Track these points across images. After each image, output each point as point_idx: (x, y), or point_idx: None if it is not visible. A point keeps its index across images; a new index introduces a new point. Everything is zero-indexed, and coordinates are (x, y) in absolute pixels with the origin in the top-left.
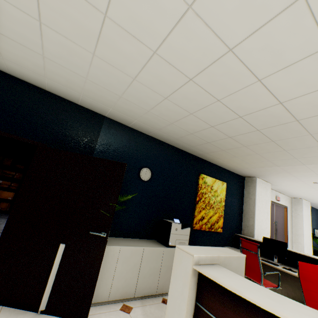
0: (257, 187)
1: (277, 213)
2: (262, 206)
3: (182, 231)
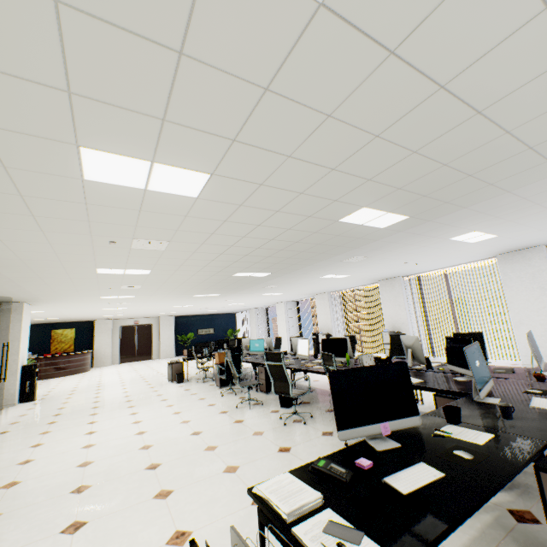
0: (96, 325)
1: (141, 330)
2: (103, 333)
3: (33, 356)
